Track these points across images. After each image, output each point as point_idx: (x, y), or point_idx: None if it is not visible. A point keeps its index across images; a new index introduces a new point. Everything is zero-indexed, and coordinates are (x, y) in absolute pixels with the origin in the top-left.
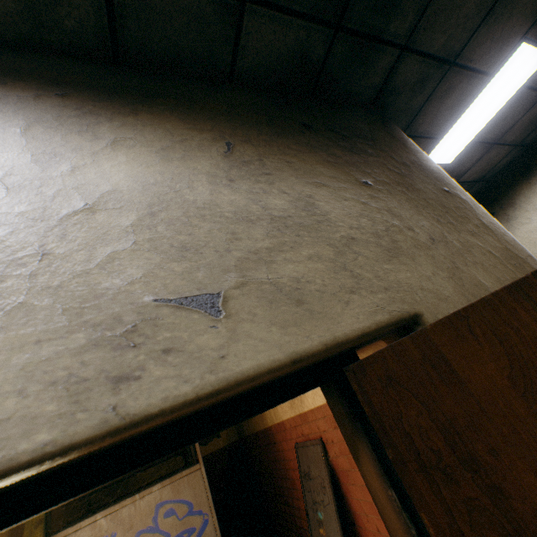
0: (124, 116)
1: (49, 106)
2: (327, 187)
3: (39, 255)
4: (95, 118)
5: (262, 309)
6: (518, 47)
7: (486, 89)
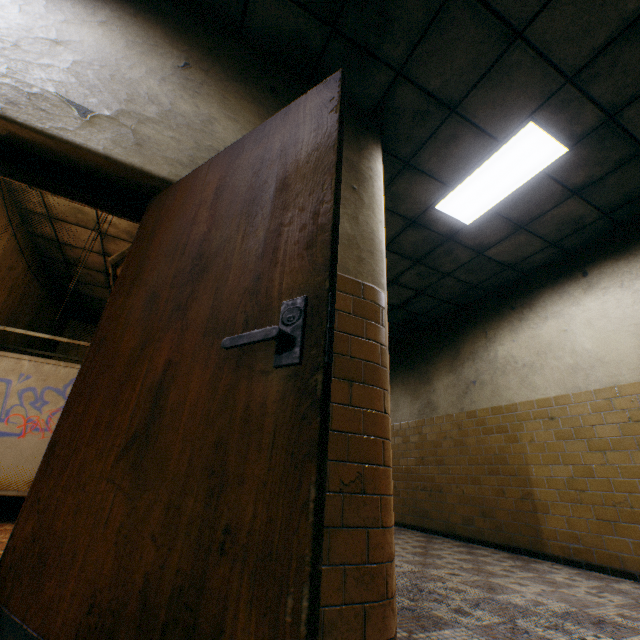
0: (125, 14)
1: None
2: (237, 124)
3: (13, 44)
4: (103, 5)
5: (111, 132)
6: (527, 125)
7: (498, 155)
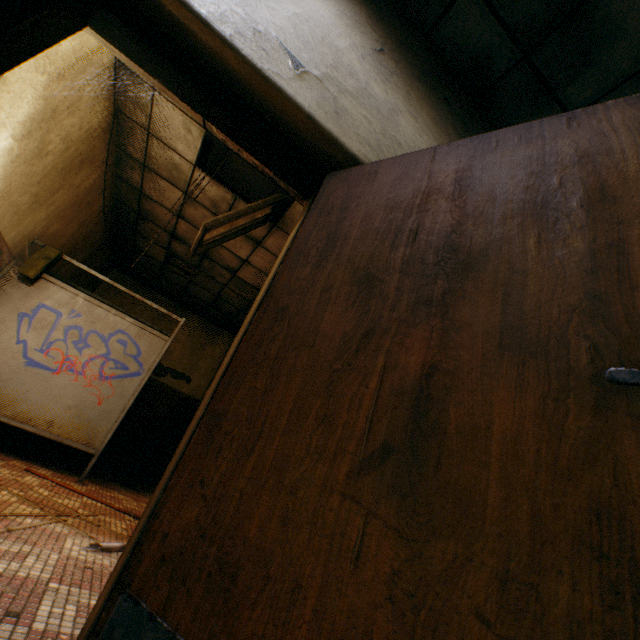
0: None
1: None
2: (417, 122)
3: None
4: None
5: (317, 92)
6: None
7: None
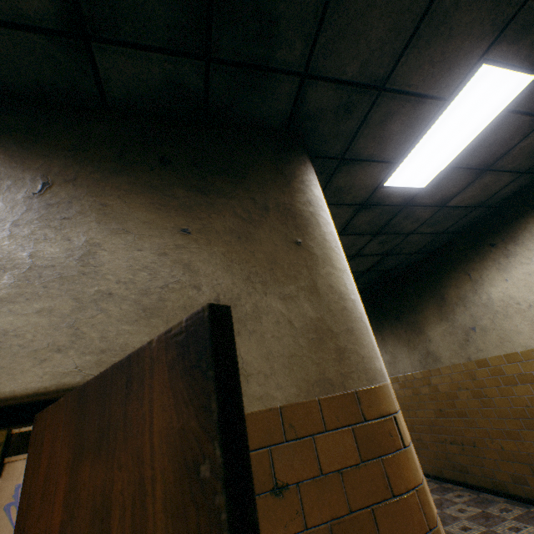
0: None
1: None
2: (128, 234)
3: None
4: None
5: None
6: (478, 69)
7: (446, 114)
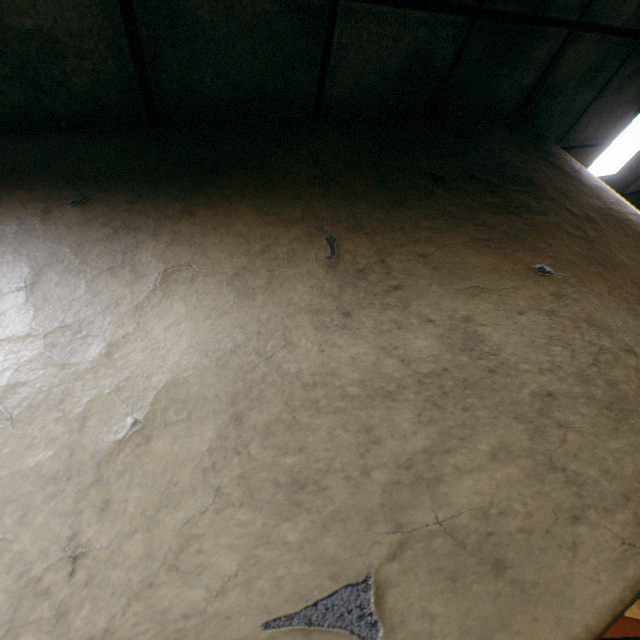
0: (174, 221)
1: (64, 229)
2: (489, 293)
3: (67, 563)
4: (132, 236)
5: (442, 600)
6: None
7: None
